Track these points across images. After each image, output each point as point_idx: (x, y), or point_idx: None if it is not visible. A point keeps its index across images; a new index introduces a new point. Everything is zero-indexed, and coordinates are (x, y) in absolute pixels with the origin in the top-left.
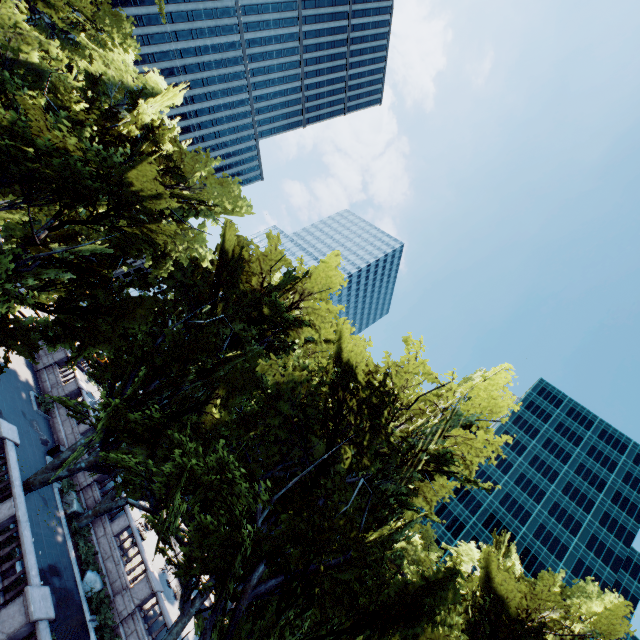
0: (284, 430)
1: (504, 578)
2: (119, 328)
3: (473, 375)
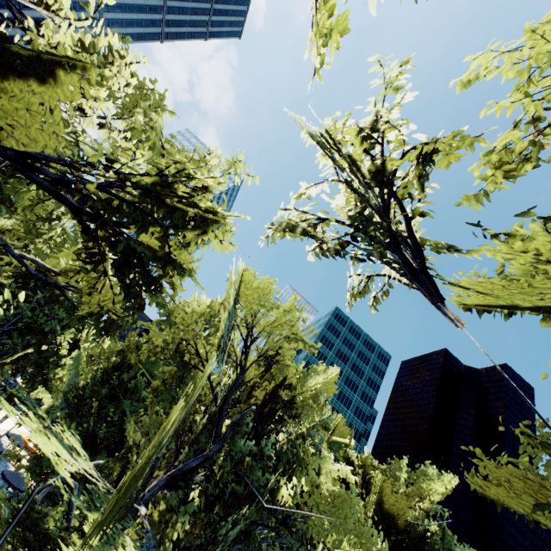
0: None
1: None
2: None
3: (427, 469)
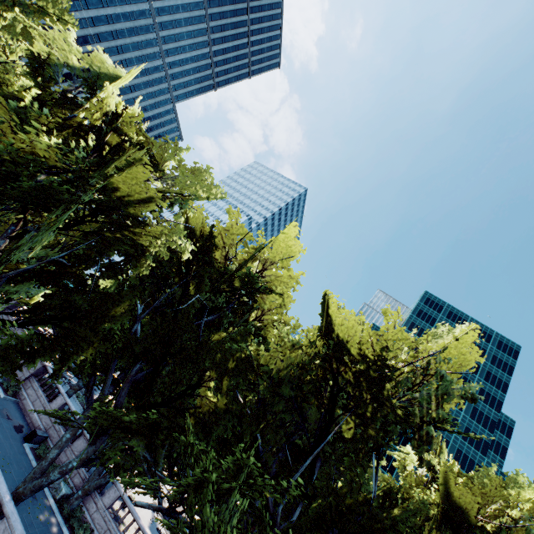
0: (287, 412)
1: (463, 489)
2: (100, 329)
3: (437, 329)
